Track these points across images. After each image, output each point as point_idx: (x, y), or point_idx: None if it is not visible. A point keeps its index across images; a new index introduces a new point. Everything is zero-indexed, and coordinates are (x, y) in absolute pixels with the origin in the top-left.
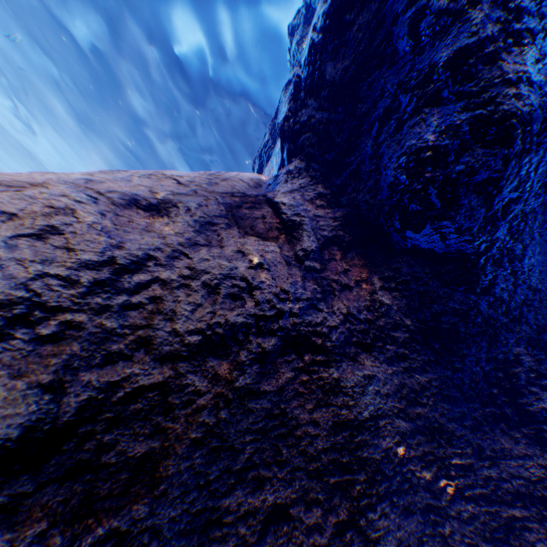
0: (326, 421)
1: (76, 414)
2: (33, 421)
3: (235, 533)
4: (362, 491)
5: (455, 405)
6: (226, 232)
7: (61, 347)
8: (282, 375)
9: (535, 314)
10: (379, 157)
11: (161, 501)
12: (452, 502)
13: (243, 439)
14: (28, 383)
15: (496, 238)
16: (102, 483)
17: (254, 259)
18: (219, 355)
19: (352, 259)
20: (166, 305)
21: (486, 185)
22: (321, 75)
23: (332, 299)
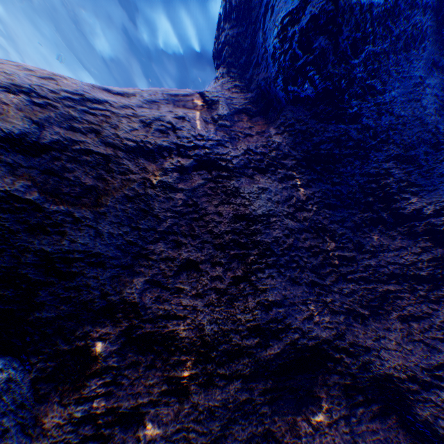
0: (227, 214)
1: (51, 144)
2: (27, 132)
3: (158, 267)
4: (255, 261)
5: (336, 211)
6: (165, 106)
7: (45, 112)
8: (195, 182)
9: (401, 136)
10: (266, 42)
11: (103, 218)
12: (336, 284)
13: (165, 214)
14: (25, 116)
15: (354, 76)
16: (65, 187)
17: (178, 115)
18: (149, 160)
19: (256, 122)
20: (112, 122)
21: (327, 26)
22: (230, 4)
23: (237, 143)
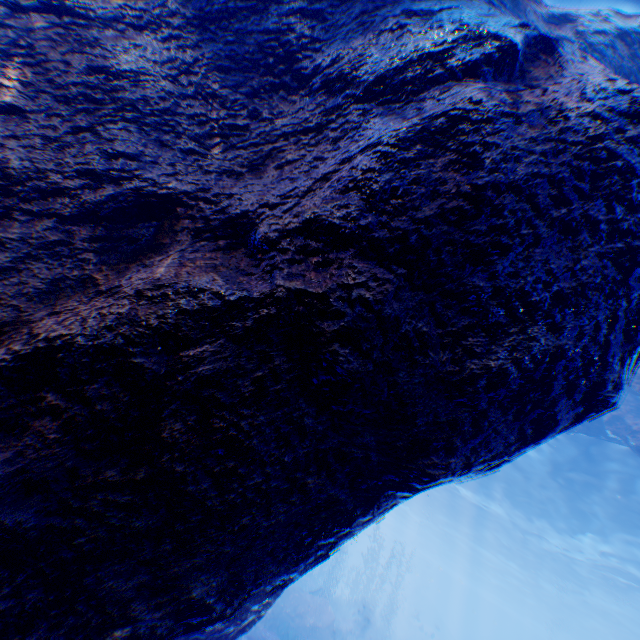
0: (80, 66)
1: None
2: None
3: None
4: (109, 116)
5: (230, 76)
6: None
7: None
8: (36, 25)
9: None
10: None
11: None
12: (224, 155)
13: None
14: None
15: None
16: None
17: None
18: None
19: None
20: None
21: None
22: None
23: (114, 1)
